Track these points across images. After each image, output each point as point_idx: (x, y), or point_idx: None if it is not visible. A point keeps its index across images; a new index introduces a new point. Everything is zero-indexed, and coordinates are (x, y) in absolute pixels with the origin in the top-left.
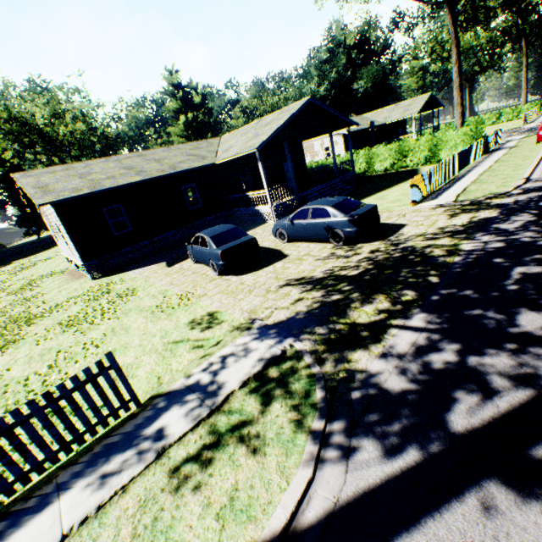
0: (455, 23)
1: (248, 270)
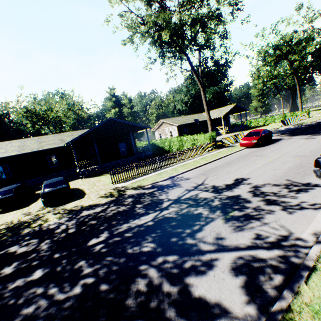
0: (199, 80)
1: (4, 212)
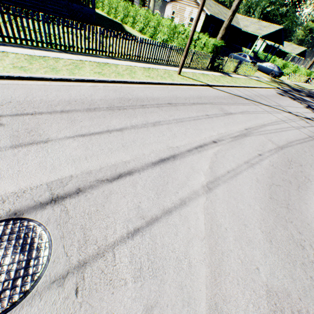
0: None
1: None
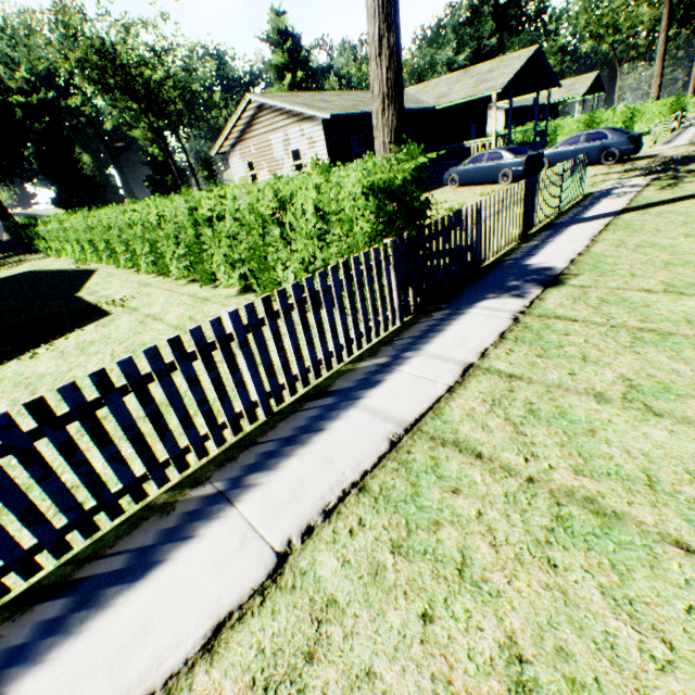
0: None
1: None
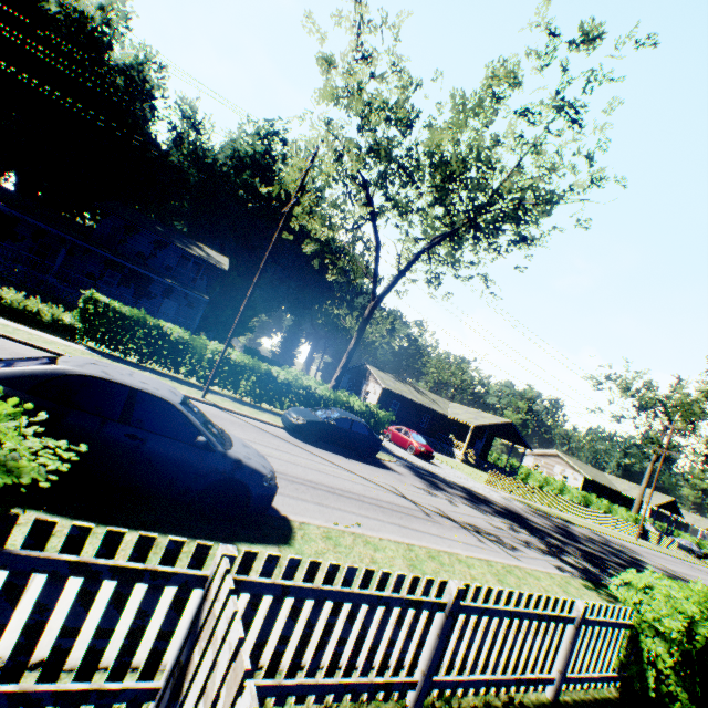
0: None
1: None
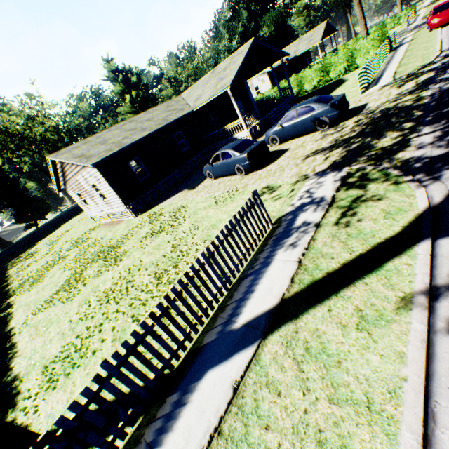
0: None
1: (265, 165)
